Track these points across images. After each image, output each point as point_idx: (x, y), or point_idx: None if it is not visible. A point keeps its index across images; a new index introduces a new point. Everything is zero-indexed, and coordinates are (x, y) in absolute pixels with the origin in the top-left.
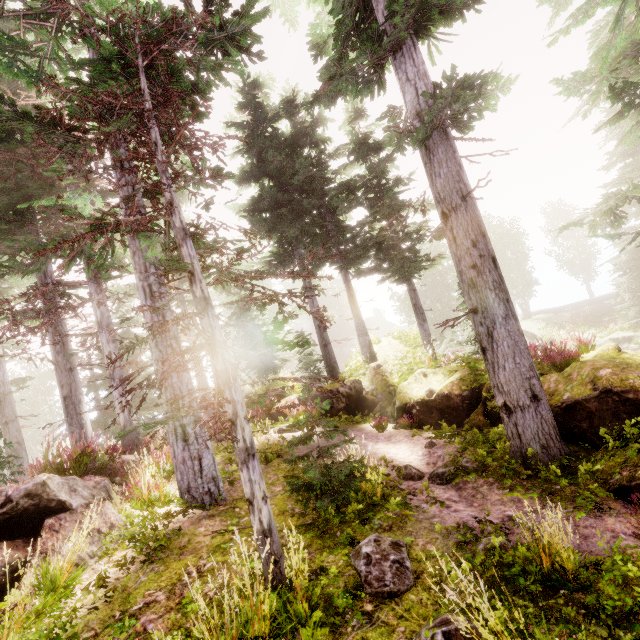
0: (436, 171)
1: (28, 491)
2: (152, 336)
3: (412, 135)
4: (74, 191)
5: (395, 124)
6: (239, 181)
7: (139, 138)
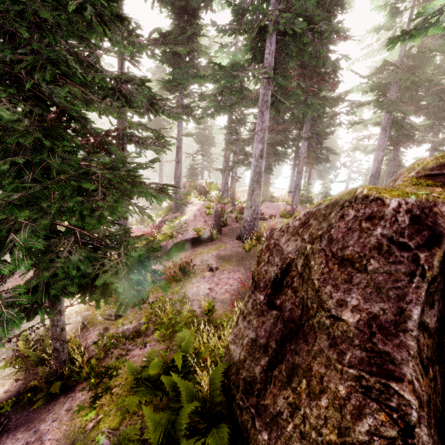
0: None
1: None
2: None
3: None
4: None
5: None
6: None
7: None
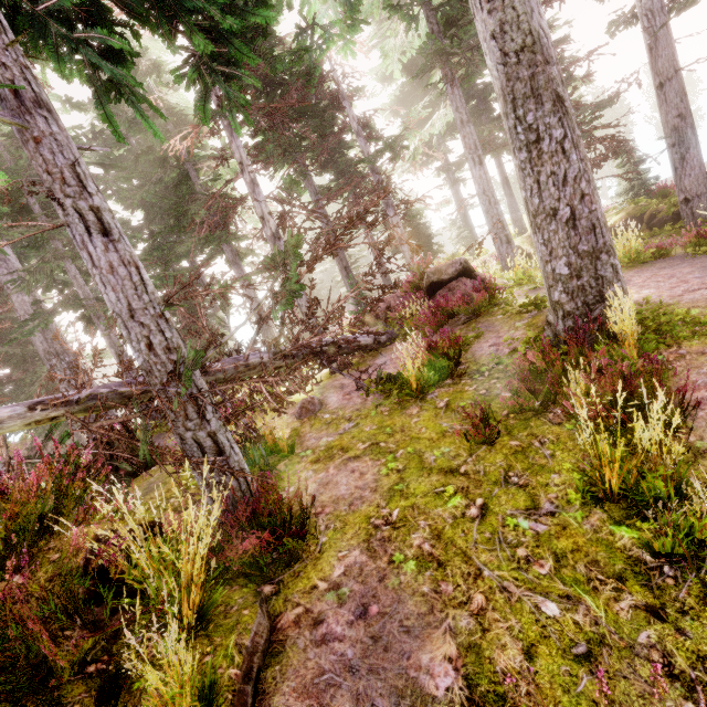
0: (659, 54)
1: (464, 260)
2: (480, 188)
3: (626, 24)
4: (348, 104)
5: (618, 18)
6: (384, 79)
7: (464, 55)
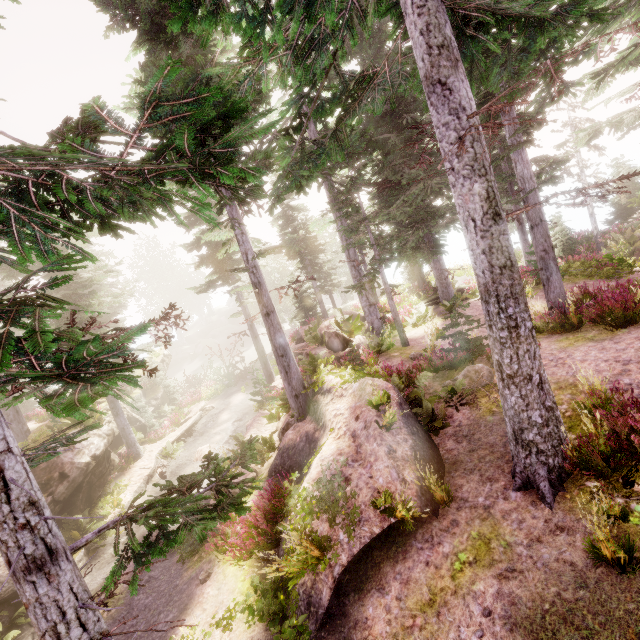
0: None
1: None
2: None
3: None
4: None
5: None
6: None
7: None
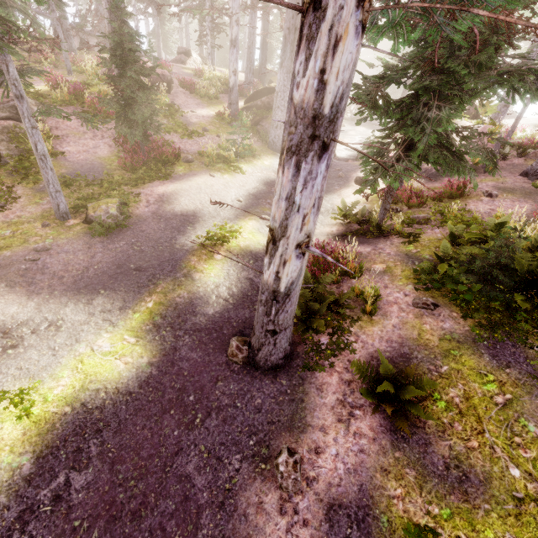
0: None
1: (188, 50)
2: (210, 26)
3: None
4: None
5: None
6: None
7: None
